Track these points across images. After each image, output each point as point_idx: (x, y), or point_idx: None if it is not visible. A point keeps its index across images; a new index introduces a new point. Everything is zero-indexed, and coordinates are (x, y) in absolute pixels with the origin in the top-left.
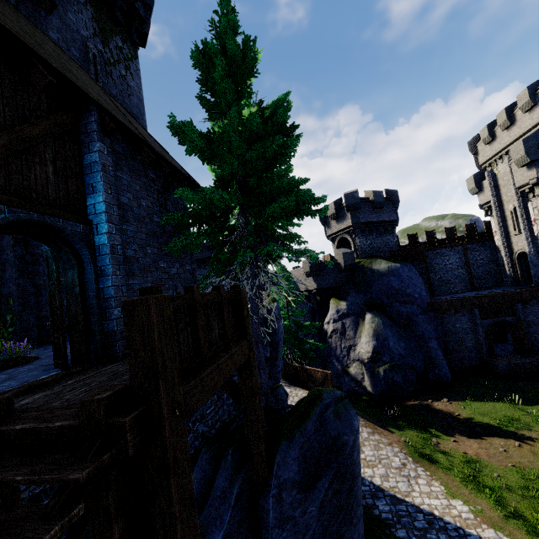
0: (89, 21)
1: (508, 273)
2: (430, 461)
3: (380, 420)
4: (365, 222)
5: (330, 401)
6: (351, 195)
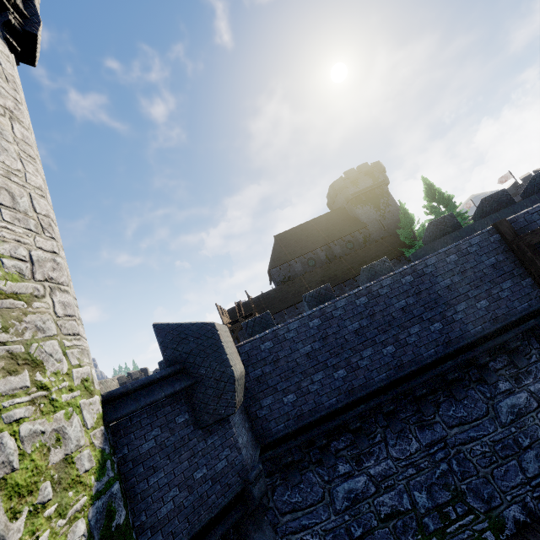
0: (373, 210)
1: None
2: None
3: None
4: None
5: None
6: None
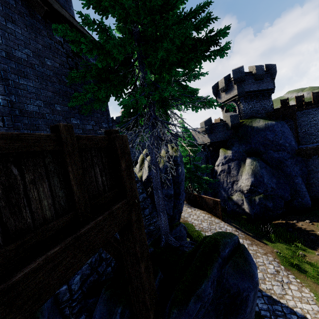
0: None
1: None
2: (299, 270)
3: (256, 234)
4: (248, 91)
5: (228, 250)
6: (238, 70)
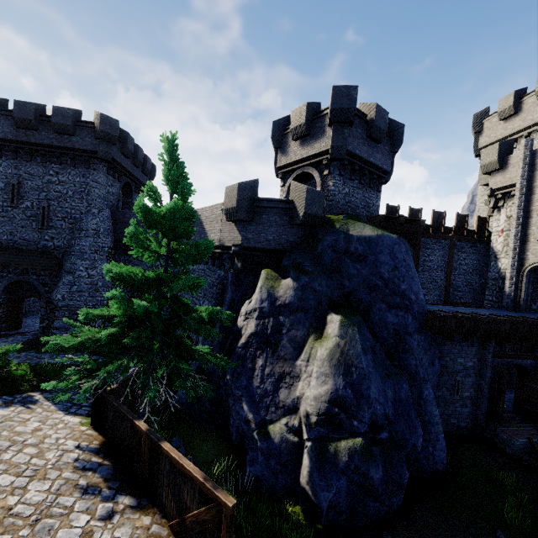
0: None
1: (507, 291)
2: None
3: None
4: (351, 152)
5: None
6: (346, 91)
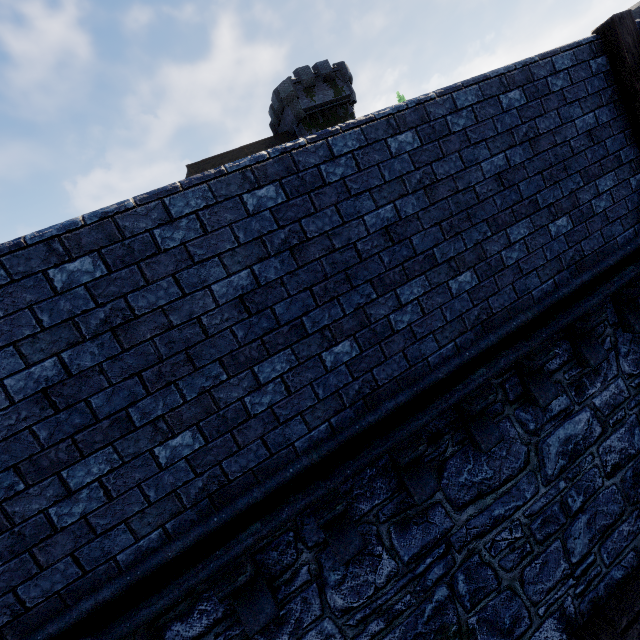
0: None
1: None
2: None
3: None
4: None
5: None
6: None
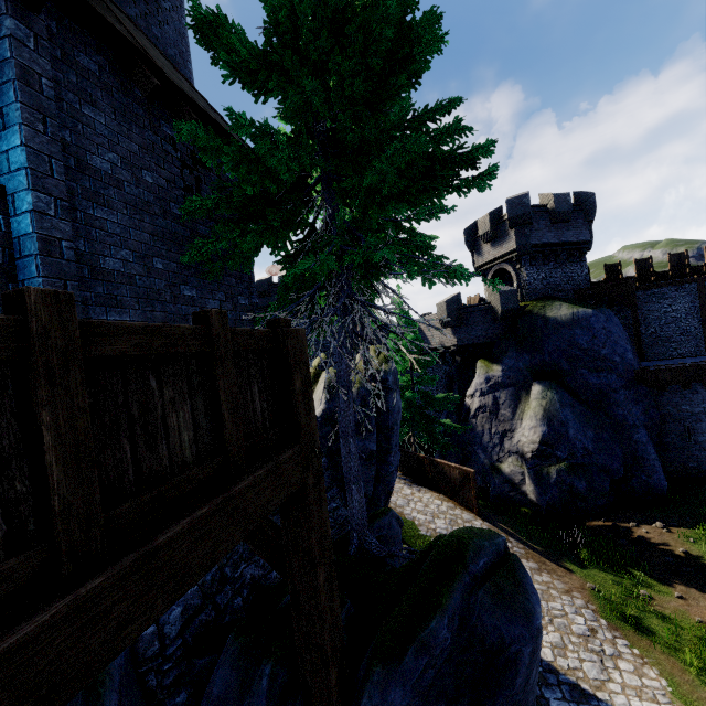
0: None
1: None
2: (639, 628)
3: (549, 549)
4: (537, 244)
5: (483, 563)
6: (518, 201)
